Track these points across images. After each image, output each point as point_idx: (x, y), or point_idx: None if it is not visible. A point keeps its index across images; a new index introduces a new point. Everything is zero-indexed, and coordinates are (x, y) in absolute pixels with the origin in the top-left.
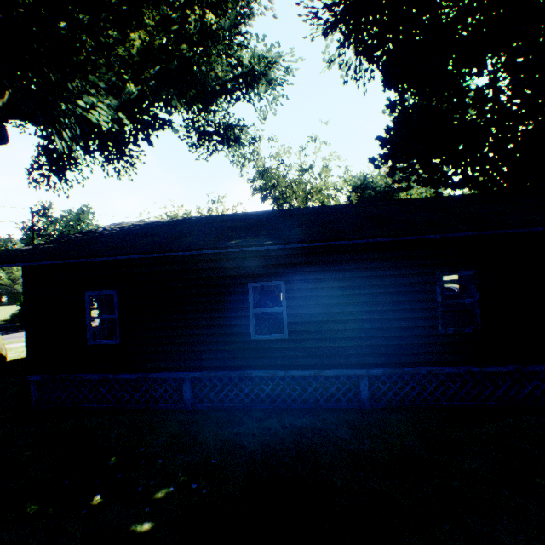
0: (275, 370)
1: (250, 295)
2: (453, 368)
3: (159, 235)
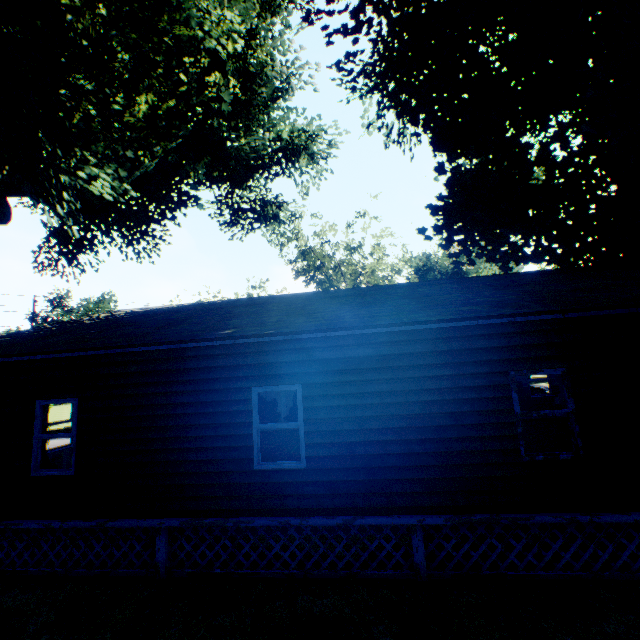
0: (287, 517)
1: (255, 405)
2: (549, 516)
3: (145, 324)
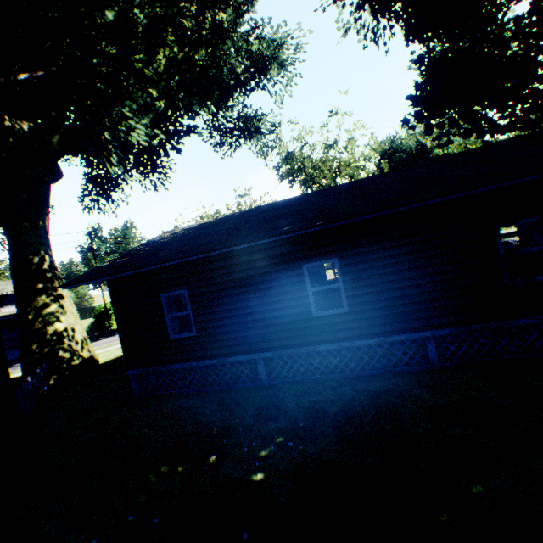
0: (340, 343)
1: (306, 276)
2: (526, 319)
3: (213, 234)
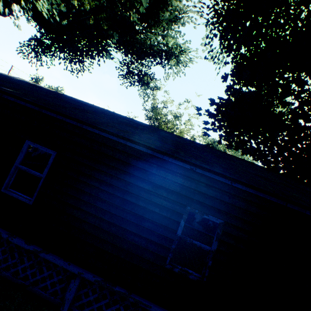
0: (3, 230)
1: (22, 151)
2: (161, 310)
3: None
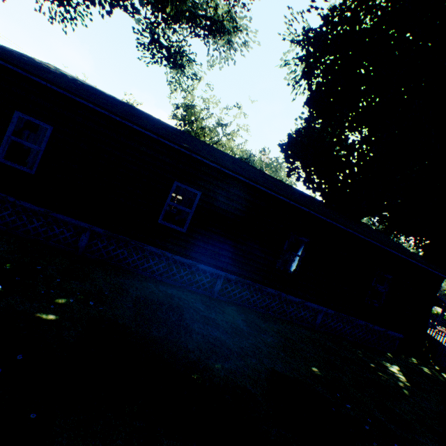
0: (165, 251)
1: (172, 191)
2: (273, 290)
3: (113, 104)
